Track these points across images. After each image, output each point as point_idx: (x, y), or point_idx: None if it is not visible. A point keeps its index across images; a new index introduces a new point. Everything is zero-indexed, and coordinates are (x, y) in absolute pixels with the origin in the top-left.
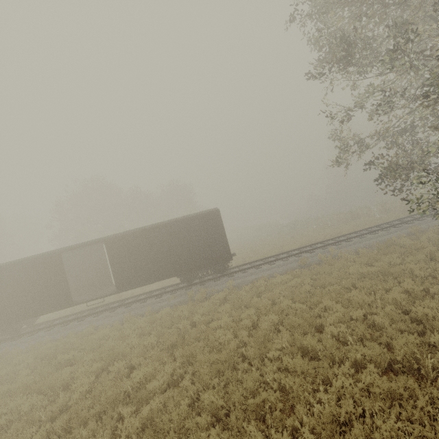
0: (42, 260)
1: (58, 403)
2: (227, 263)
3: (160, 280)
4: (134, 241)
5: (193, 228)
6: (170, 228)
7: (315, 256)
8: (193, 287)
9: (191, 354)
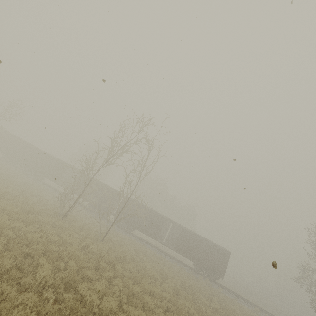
0: (159, 216)
1: (182, 279)
2: (218, 277)
3: (190, 259)
4: (192, 236)
5: (216, 251)
6: (207, 243)
7: (262, 314)
8: (198, 274)
9: (220, 301)
